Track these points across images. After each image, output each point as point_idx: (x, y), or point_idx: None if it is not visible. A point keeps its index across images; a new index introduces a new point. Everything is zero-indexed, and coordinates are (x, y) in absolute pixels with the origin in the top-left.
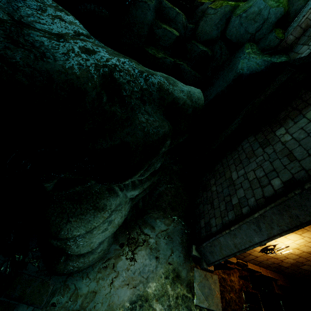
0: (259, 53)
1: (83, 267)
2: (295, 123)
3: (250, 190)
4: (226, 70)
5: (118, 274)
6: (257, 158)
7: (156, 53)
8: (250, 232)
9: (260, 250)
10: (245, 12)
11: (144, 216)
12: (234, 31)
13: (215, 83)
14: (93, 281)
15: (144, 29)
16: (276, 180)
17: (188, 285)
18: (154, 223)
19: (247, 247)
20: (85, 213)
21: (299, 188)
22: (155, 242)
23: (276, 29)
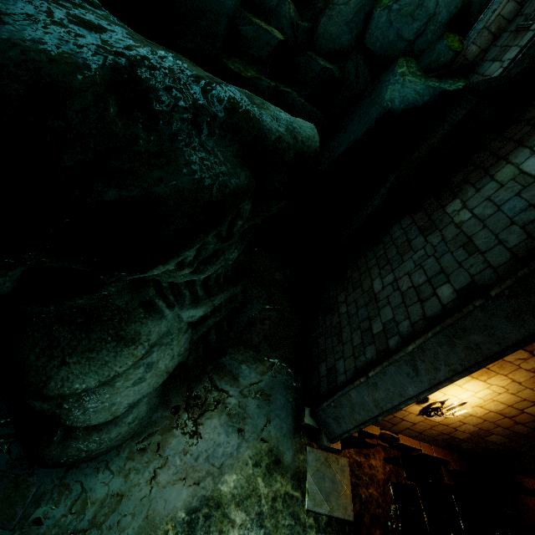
0: (421, 75)
1: (98, 451)
2: (477, 190)
3: (402, 307)
4: (365, 105)
5: (166, 461)
6: (415, 254)
7: (243, 70)
8: (401, 378)
9: (419, 411)
10: (397, 1)
11: (220, 360)
12: (380, 36)
13: (347, 128)
14: (117, 475)
15: (220, 25)
16: (445, 288)
17: (295, 477)
18: (237, 370)
19: (395, 405)
20: (98, 347)
21: (482, 297)
22: (238, 404)
23: (449, 34)
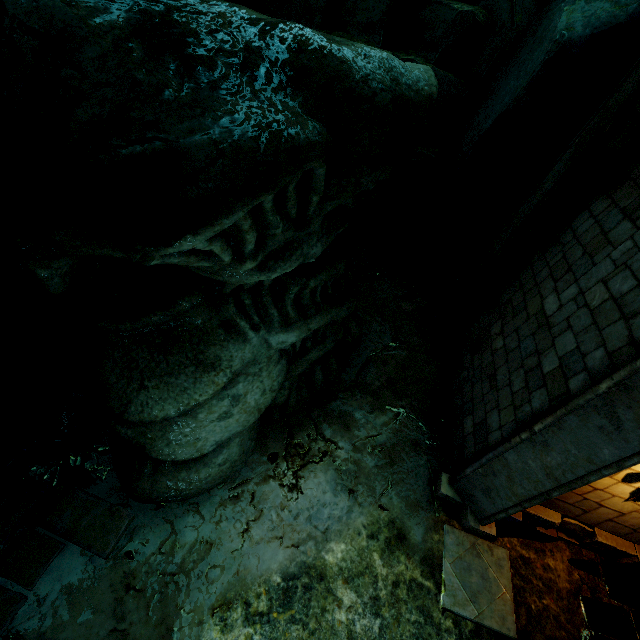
0: None
1: (188, 491)
2: None
3: (591, 331)
4: (526, 49)
5: (260, 514)
6: (615, 249)
7: None
8: (590, 435)
9: (629, 493)
10: None
11: (328, 405)
12: None
13: (499, 90)
14: (207, 521)
15: None
16: None
17: (426, 562)
18: (349, 419)
19: (580, 476)
20: (177, 372)
21: None
22: (350, 459)
23: None
